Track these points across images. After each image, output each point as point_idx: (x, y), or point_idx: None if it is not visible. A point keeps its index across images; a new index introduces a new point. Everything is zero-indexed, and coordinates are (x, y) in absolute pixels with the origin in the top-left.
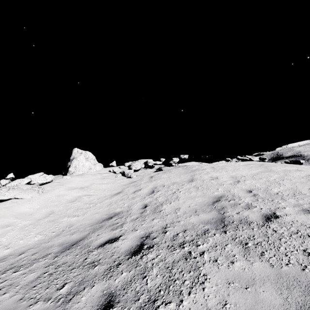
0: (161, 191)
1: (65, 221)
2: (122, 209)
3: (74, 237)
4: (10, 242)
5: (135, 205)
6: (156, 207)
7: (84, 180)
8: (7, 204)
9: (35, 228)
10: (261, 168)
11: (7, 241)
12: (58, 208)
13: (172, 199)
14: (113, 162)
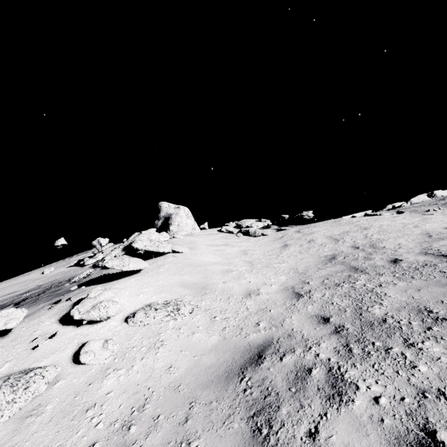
0: (347, 238)
1: (279, 266)
2: (330, 252)
3: (334, 269)
4: (263, 281)
5: (340, 248)
6: (371, 246)
7: (207, 239)
8: (180, 256)
9: (264, 271)
10: (418, 217)
11: (258, 281)
12: (246, 259)
13: (376, 240)
14: (206, 223)
